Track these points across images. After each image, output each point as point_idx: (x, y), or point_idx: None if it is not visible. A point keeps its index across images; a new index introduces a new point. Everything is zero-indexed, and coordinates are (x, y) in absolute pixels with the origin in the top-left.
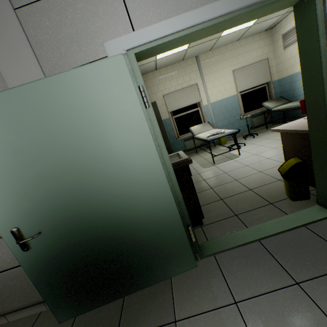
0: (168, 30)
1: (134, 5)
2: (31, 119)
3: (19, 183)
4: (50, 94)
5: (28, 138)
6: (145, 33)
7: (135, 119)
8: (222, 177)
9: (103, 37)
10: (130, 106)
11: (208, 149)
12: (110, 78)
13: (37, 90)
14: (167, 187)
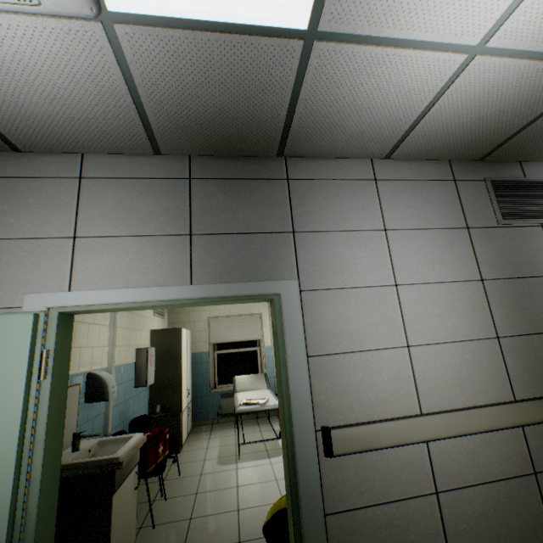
0: (106, 300)
1: (82, 267)
2: None
3: None
4: None
5: None
6: (79, 296)
7: (8, 394)
8: (225, 495)
9: (32, 286)
10: (11, 375)
11: (256, 422)
12: (3, 336)
13: None
14: (3, 522)
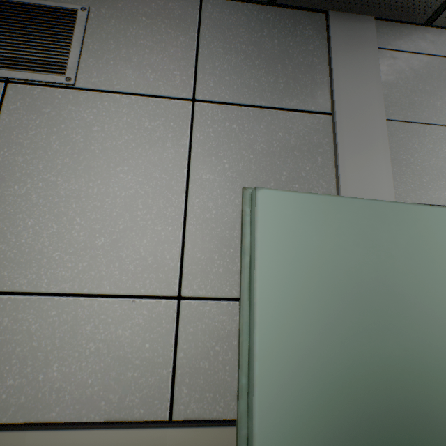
0: None
1: None
2: (401, 255)
3: (342, 367)
4: (437, 230)
5: (388, 284)
6: None
7: None
8: None
9: None
10: None
11: None
12: None
13: (422, 217)
14: None
